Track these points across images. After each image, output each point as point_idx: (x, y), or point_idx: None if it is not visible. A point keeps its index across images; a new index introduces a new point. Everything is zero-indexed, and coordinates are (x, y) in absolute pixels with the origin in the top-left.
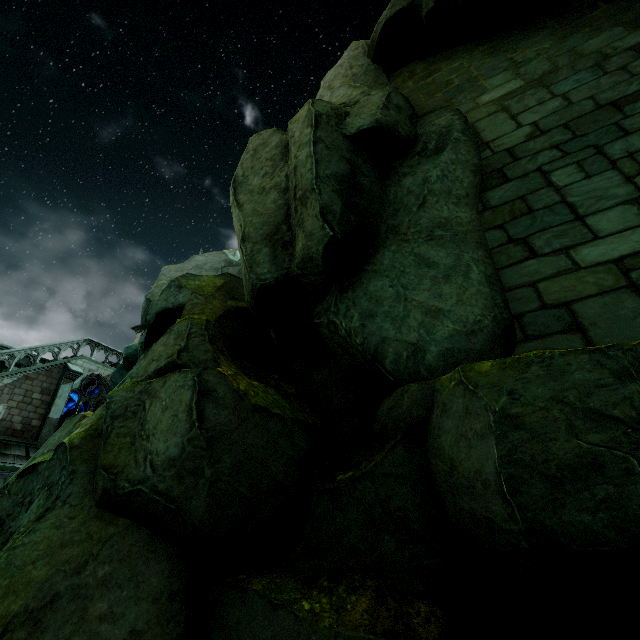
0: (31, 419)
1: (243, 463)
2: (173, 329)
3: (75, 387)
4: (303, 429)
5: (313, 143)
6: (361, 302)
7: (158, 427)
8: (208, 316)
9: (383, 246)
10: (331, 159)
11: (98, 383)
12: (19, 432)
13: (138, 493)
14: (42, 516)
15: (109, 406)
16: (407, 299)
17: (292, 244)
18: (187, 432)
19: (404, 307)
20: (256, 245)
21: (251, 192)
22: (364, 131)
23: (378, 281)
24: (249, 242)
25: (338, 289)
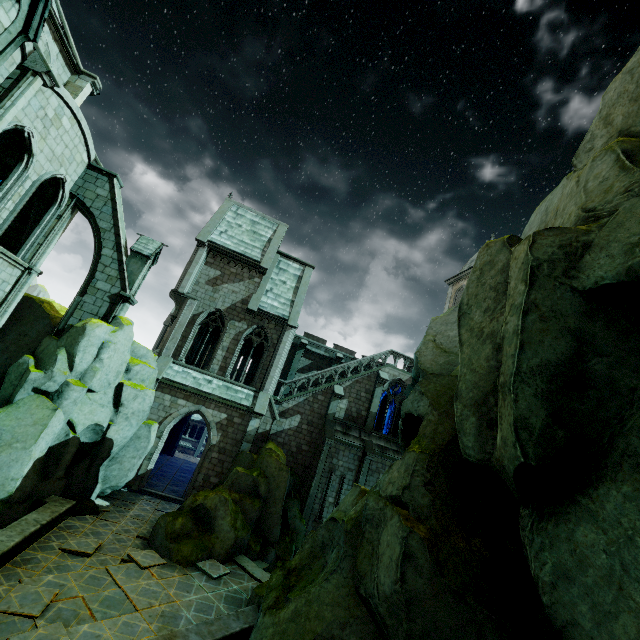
0: (361, 410)
1: (431, 633)
2: (404, 458)
3: (385, 388)
4: (494, 629)
5: (522, 313)
6: (560, 548)
7: (383, 557)
8: (435, 443)
9: (611, 477)
10: (544, 337)
11: (400, 385)
12: (355, 418)
13: (369, 602)
14: (332, 573)
15: (366, 507)
16: (621, 589)
17: (497, 425)
18: (394, 583)
19: (613, 599)
20: (465, 409)
21: (471, 331)
22: (605, 286)
23: (590, 531)
24: (460, 402)
25: (536, 513)
